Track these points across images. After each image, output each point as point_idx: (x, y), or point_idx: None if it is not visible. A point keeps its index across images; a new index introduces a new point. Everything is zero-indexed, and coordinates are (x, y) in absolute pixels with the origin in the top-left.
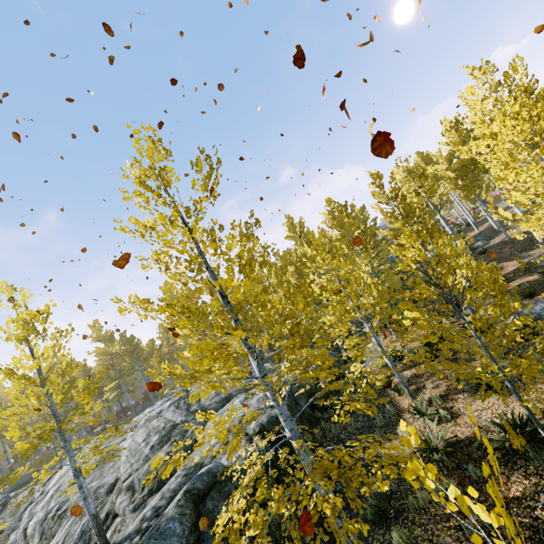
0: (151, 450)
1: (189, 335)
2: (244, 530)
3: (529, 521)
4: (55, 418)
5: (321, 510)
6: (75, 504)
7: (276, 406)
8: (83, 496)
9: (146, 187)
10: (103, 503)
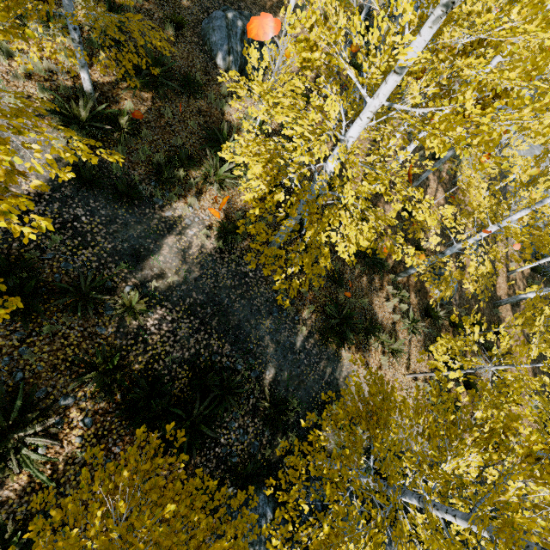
0: None
1: None
2: None
3: None
4: None
5: None
6: None
7: None
8: None
9: None
10: None
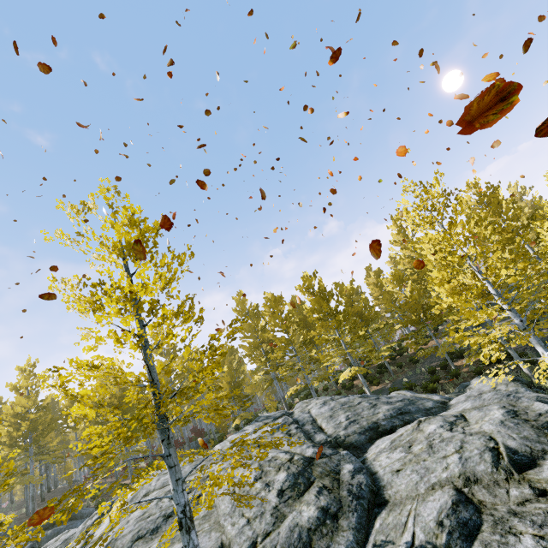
0: (281, 499)
1: None
2: None
3: None
4: (154, 395)
5: None
6: None
7: None
8: None
9: None
10: None
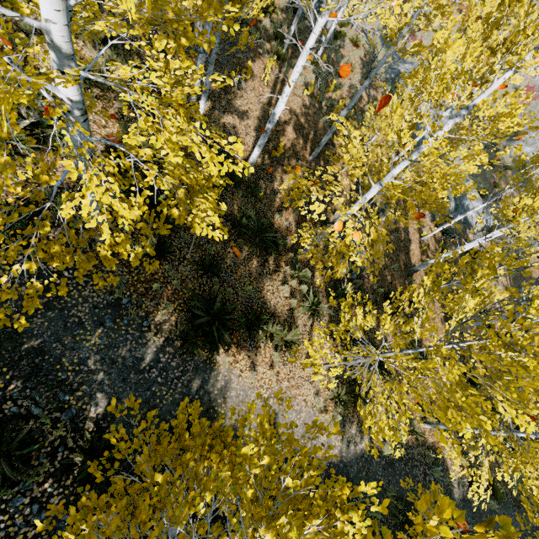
0: None
1: None
2: None
3: None
4: None
5: None
6: None
7: None
8: None
9: None
10: None
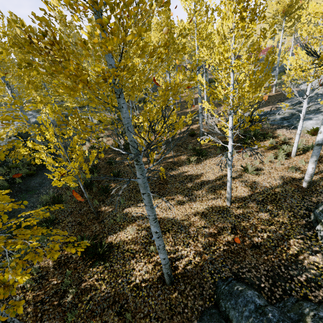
0: None
1: None
2: (3, 166)
3: (108, 161)
4: None
5: (44, 161)
6: None
7: (20, 111)
8: None
9: None
10: None
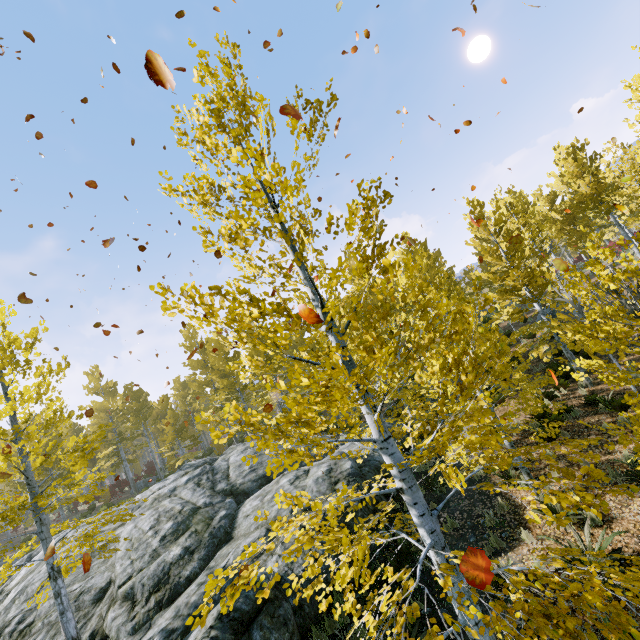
0: (162, 543)
1: (262, 367)
2: None
3: None
4: (30, 489)
5: None
6: (45, 615)
7: (407, 490)
8: (60, 609)
9: (220, 119)
10: (87, 617)
